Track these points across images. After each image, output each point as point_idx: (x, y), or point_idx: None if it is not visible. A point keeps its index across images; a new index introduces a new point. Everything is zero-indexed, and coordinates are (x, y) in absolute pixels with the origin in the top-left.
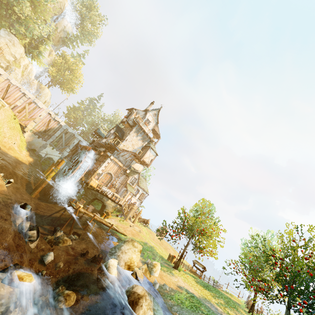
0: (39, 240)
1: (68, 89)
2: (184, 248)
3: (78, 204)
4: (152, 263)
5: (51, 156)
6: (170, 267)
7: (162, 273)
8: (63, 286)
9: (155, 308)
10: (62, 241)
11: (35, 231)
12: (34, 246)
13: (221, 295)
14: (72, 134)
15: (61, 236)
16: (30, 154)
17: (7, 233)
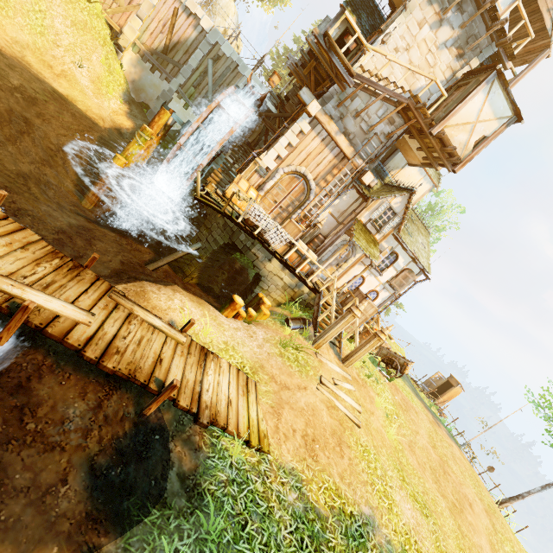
0: None
1: None
2: None
3: None
4: None
5: None
6: None
7: None
8: None
9: None
10: None
11: None
12: None
13: None
14: (232, 63)
15: None
16: (130, 111)
17: None
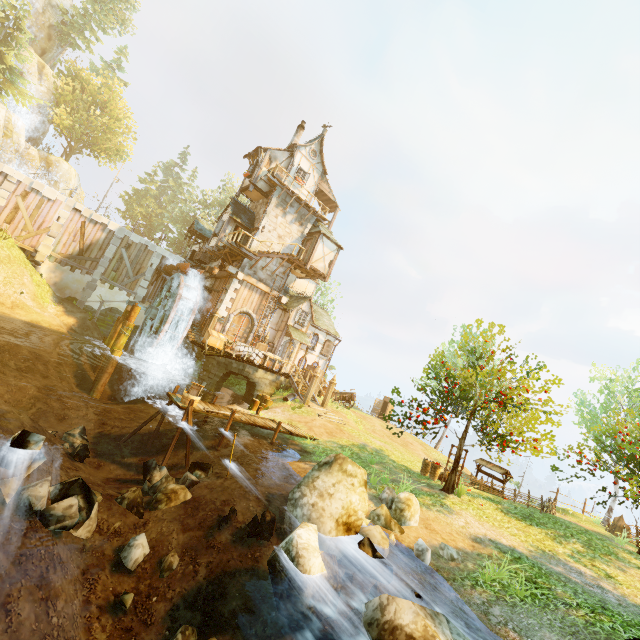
0: (103, 509)
1: (110, 153)
2: (459, 444)
3: (186, 397)
4: (397, 499)
5: (113, 305)
6: (436, 493)
7: (426, 514)
8: (186, 629)
9: None
10: (165, 497)
11: (74, 499)
12: (91, 532)
13: (567, 528)
14: (142, 245)
15: (160, 482)
16: (66, 309)
17: None
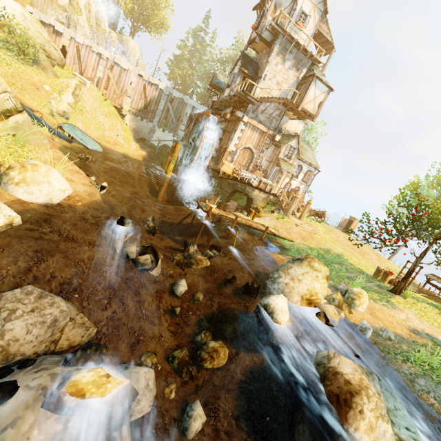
0: (164, 263)
1: (157, 27)
2: (415, 261)
3: (207, 205)
4: (351, 291)
5: (165, 143)
6: (384, 292)
7: (372, 305)
8: (206, 332)
9: (389, 407)
10: (195, 262)
11: (148, 256)
12: (158, 273)
13: None
14: (180, 99)
15: (193, 253)
16: (140, 146)
17: (104, 266)
